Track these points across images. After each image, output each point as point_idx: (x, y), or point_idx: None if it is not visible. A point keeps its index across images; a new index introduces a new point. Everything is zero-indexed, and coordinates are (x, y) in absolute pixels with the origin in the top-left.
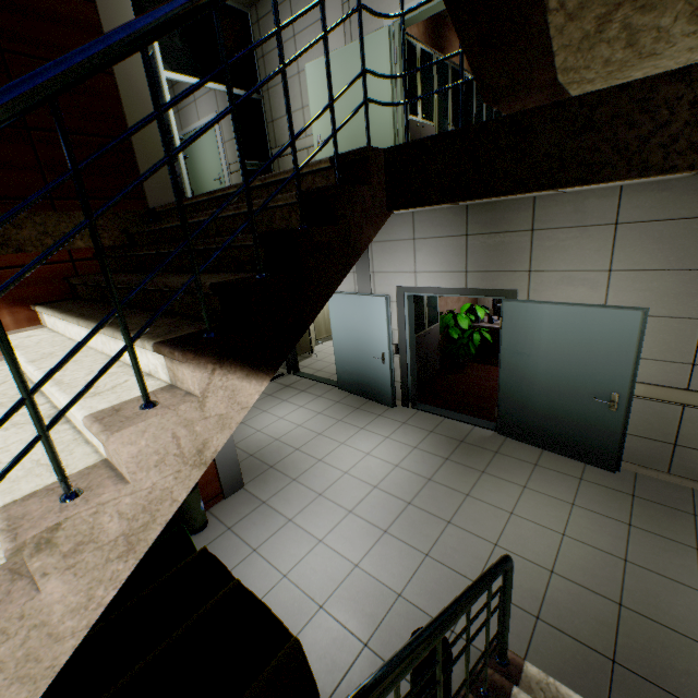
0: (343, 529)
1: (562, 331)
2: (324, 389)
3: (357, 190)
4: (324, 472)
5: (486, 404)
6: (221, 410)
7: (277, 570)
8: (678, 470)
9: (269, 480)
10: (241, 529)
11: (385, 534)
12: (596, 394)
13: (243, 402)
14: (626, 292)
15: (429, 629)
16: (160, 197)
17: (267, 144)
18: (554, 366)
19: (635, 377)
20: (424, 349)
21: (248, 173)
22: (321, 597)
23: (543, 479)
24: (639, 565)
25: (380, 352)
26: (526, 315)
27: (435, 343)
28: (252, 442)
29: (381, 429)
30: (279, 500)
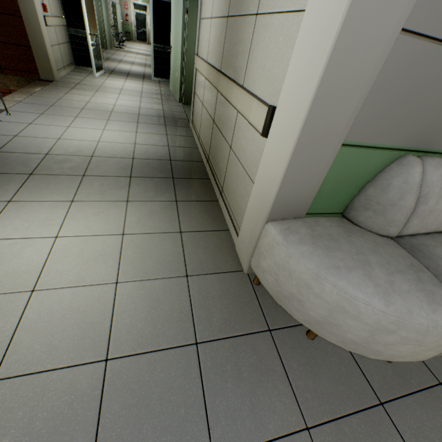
0: None
1: None
2: None
3: None
4: None
5: None
6: None
7: None
8: None
9: None
10: None
11: None
12: None
13: None
14: None
15: None
16: (46, 75)
17: None
18: None
19: None
20: None
21: (156, 52)
22: None
23: None
24: None
25: None
26: None
27: None
28: None
29: None
30: None
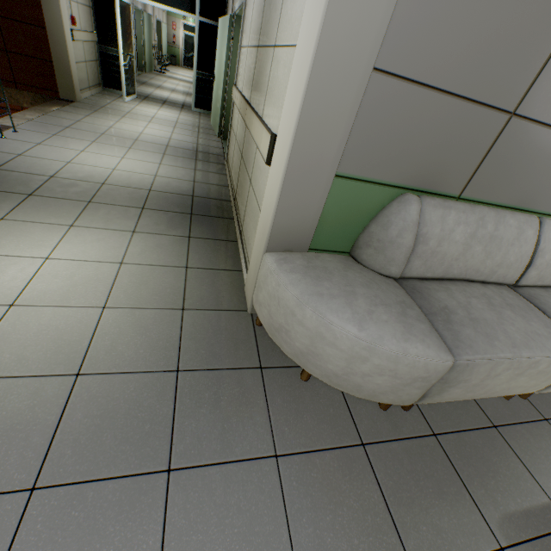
0: None
1: None
2: None
3: None
4: None
5: None
6: None
7: None
8: None
9: None
10: None
11: None
12: None
13: None
14: None
15: None
16: (67, 94)
17: None
18: None
19: None
20: None
21: (198, 80)
22: None
23: None
24: None
25: None
26: None
27: None
28: None
29: None
30: None
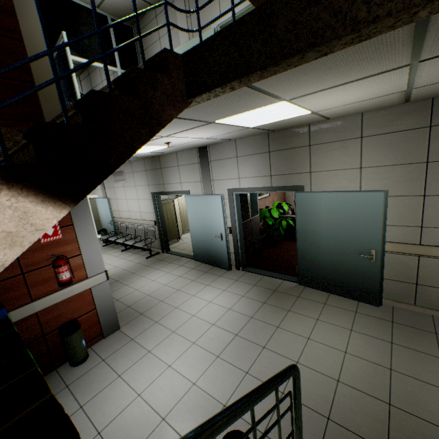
0: (187, 356)
1: (334, 209)
2: (185, 261)
3: (157, 77)
4: (178, 316)
5: (292, 265)
6: (10, 228)
7: (134, 391)
8: (421, 302)
9: (139, 323)
10: (112, 360)
11: (217, 359)
12: (360, 251)
13: (38, 225)
14: (372, 181)
15: (197, 431)
16: None
17: None
18: (331, 234)
19: (384, 238)
20: (250, 231)
21: None
22: (164, 410)
23: (330, 313)
24: (401, 372)
25: (219, 233)
26: (310, 201)
27: (257, 227)
28: (131, 297)
29: (220, 285)
30: (144, 337)
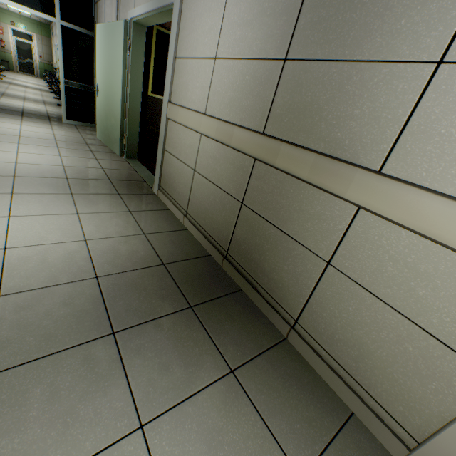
0: None
1: None
2: None
3: None
4: None
5: None
6: None
7: None
8: None
9: None
10: None
11: None
12: None
13: None
14: None
15: None
16: None
17: (94, 72)
18: None
19: None
20: None
21: (68, 89)
22: None
23: None
24: None
25: None
26: None
27: None
28: None
29: None
30: None
